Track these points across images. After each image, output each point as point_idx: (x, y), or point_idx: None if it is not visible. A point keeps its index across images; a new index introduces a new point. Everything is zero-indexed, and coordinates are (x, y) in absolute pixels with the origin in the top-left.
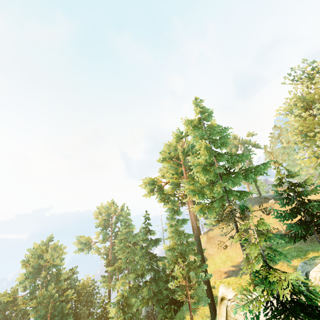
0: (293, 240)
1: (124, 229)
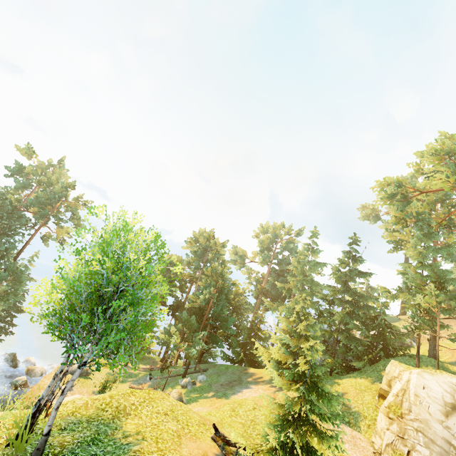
0: None
1: (306, 250)
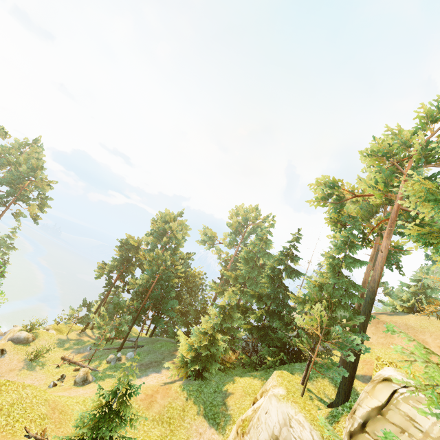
0: None
1: (258, 240)
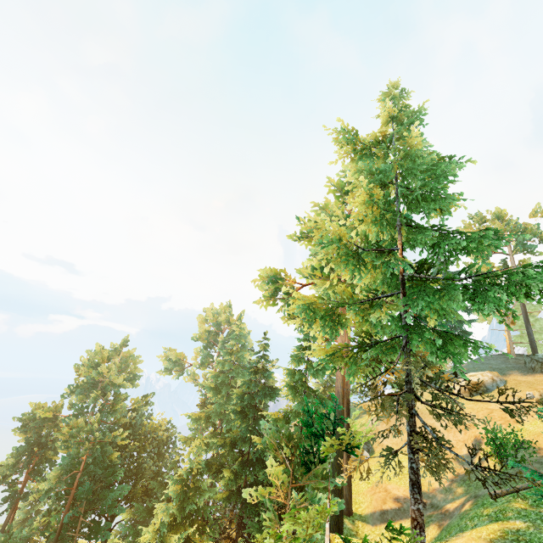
0: None
1: (227, 355)
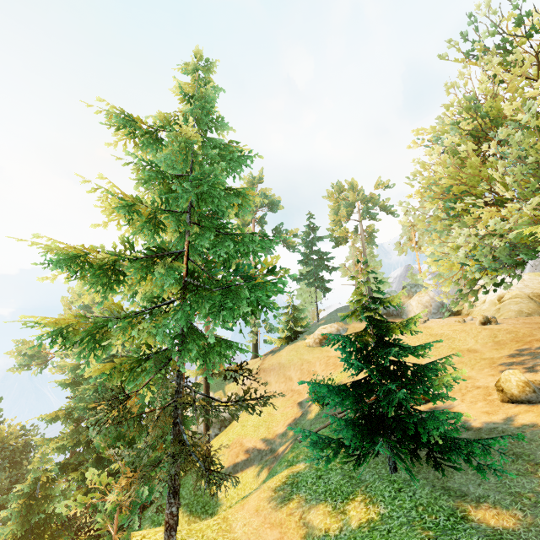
0: (335, 457)
1: None
